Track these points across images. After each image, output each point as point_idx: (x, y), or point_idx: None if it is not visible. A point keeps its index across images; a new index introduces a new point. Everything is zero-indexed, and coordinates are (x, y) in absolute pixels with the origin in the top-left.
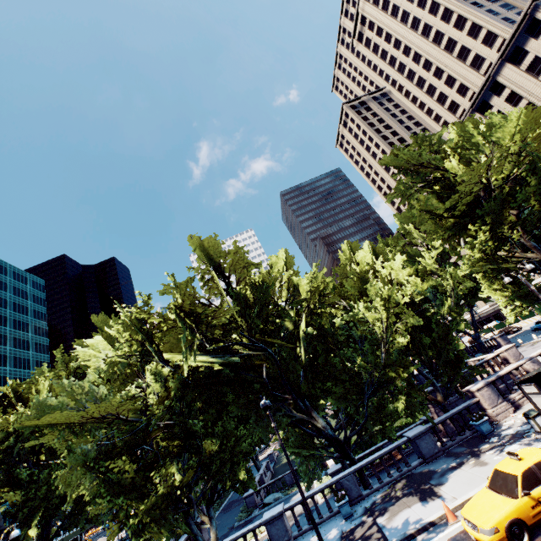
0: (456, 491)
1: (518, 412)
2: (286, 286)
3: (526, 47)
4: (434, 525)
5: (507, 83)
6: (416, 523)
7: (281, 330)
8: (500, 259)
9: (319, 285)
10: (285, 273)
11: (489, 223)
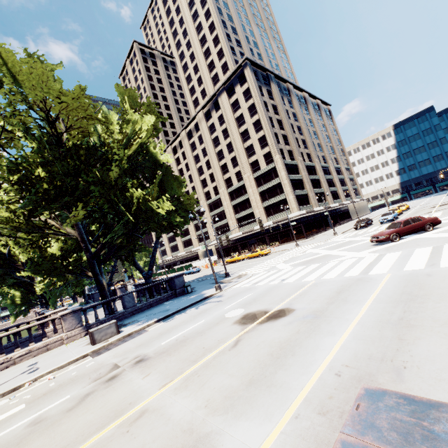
0: None
1: None
2: None
3: (236, 88)
4: None
5: (222, 106)
6: None
7: None
8: (35, 226)
9: None
10: None
11: (12, 182)
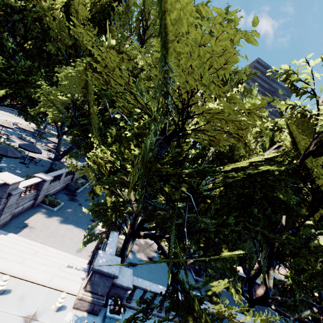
0: None
1: None
2: None
3: None
4: None
5: None
6: None
7: None
8: None
9: None
10: None
11: None
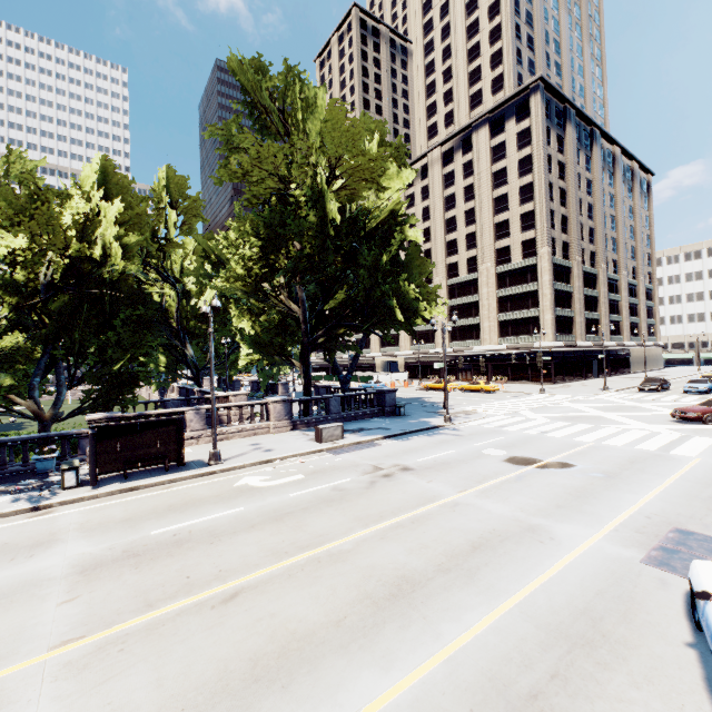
0: None
1: None
2: None
3: (507, 124)
4: None
5: (475, 147)
6: None
7: None
8: (262, 293)
9: None
10: None
11: (264, 240)
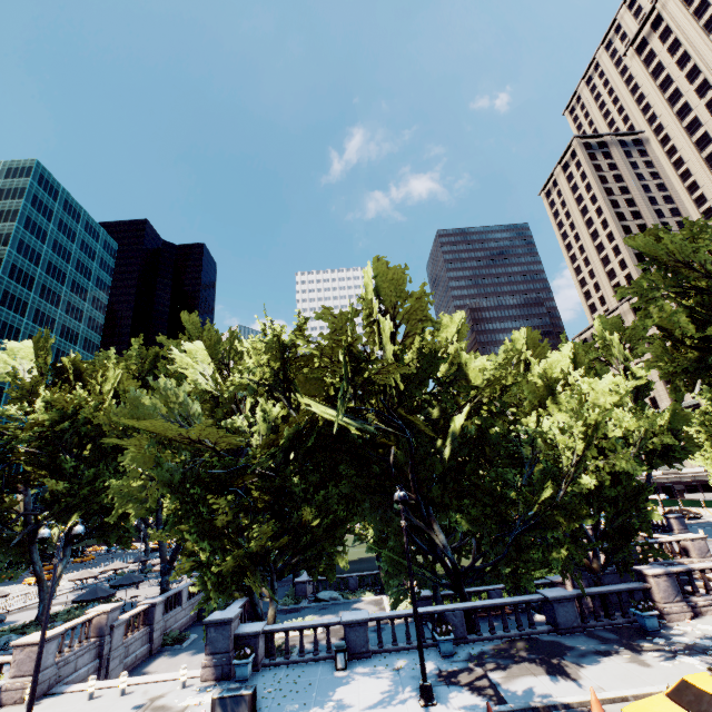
0: (604, 682)
1: (697, 621)
2: (448, 362)
3: None
4: (570, 708)
5: None
6: (546, 697)
7: (422, 413)
8: None
9: (503, 377)
10: (452, 344)
11: None
